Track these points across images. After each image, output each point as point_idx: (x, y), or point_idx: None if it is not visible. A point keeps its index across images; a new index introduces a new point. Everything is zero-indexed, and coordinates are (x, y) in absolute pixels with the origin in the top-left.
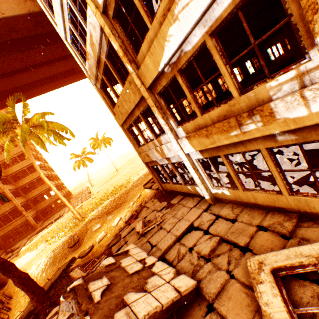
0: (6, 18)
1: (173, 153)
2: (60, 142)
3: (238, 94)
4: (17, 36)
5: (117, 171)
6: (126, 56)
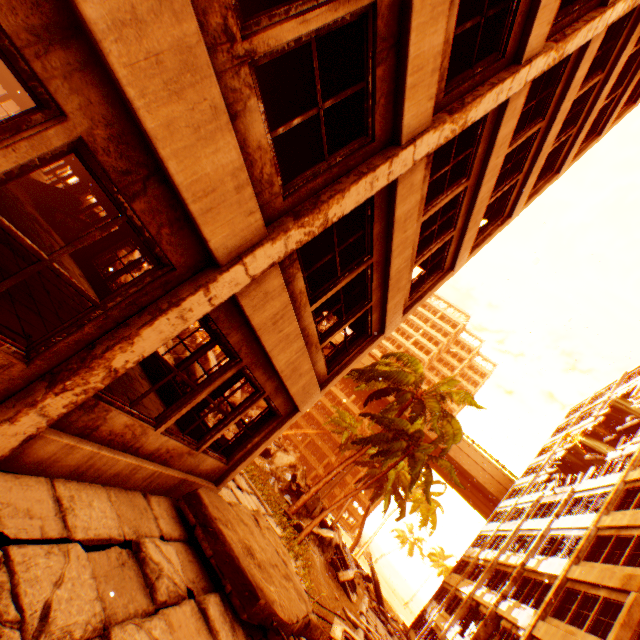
0: (483, 485)
1: (432, 614)
2: (420, 524)
3: (451, 615)
4: (480, 488)
5: (406, 603)
6: (465, 572)
